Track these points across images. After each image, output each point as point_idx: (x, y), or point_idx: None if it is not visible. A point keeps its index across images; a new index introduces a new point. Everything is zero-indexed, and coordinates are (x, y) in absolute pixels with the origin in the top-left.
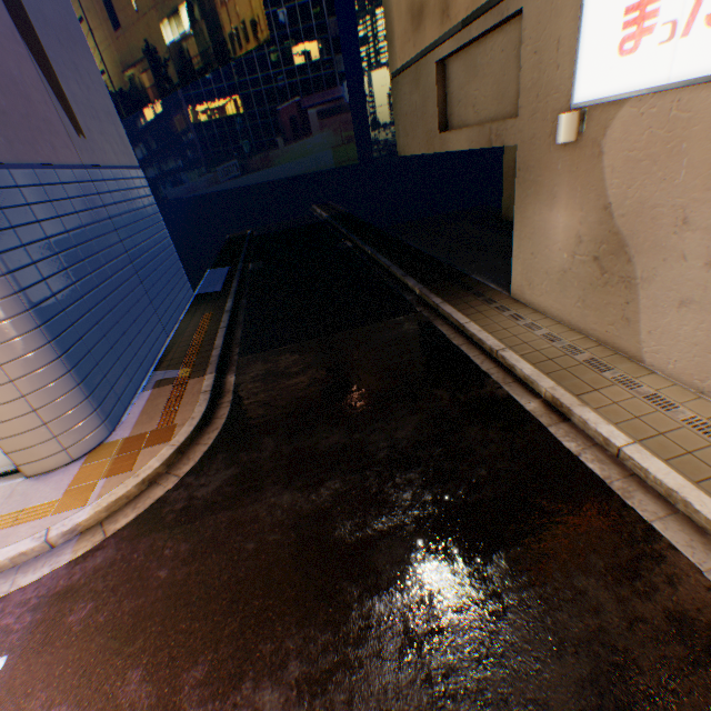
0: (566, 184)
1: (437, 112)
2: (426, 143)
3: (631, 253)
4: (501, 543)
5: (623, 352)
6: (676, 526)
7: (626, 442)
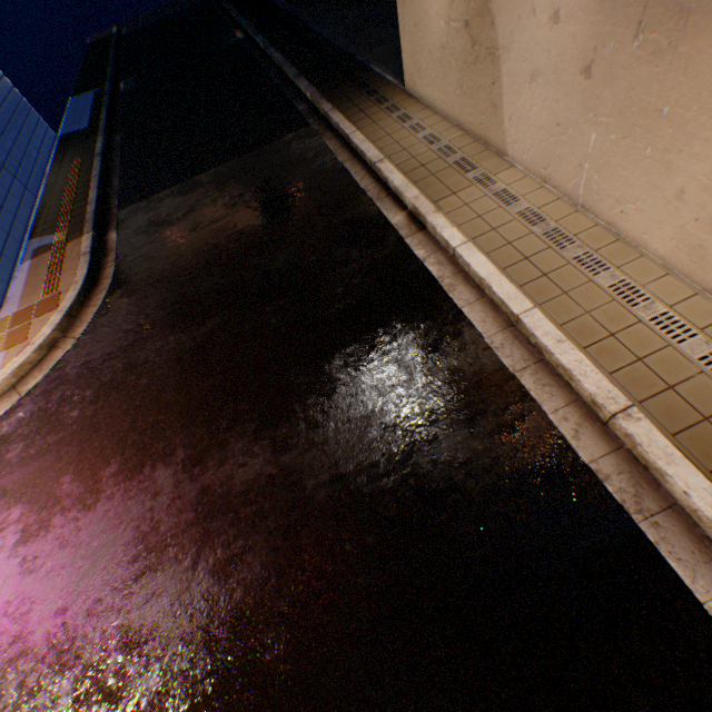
0: None
1: None
2: None
3: (494, 13)
4: (343, 345)
5: (493, 148)
6: (479, 308)
7: (461, 243)
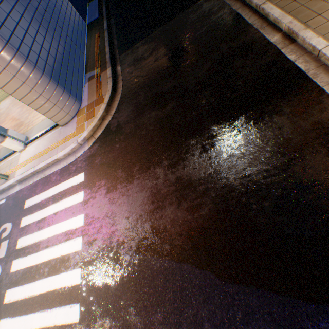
0: None
1: None
2: None
3: None
4: (243, 112)
5: None
6: None
7: (325, 46)
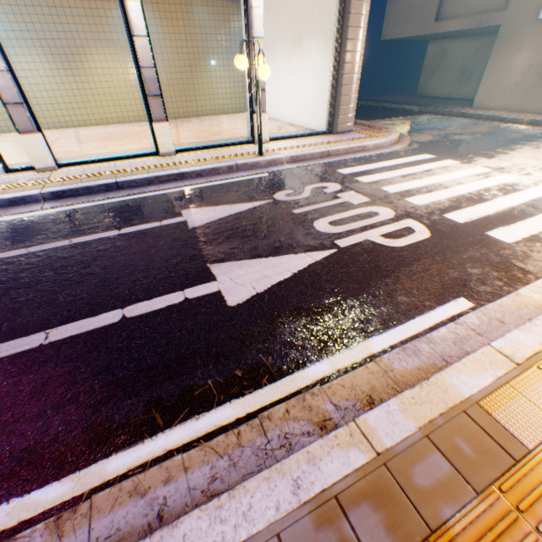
0: (529, 42)
1: (436, 10)
2: (417, 30)
3: None
4: None
5: None
6: None
7: None
